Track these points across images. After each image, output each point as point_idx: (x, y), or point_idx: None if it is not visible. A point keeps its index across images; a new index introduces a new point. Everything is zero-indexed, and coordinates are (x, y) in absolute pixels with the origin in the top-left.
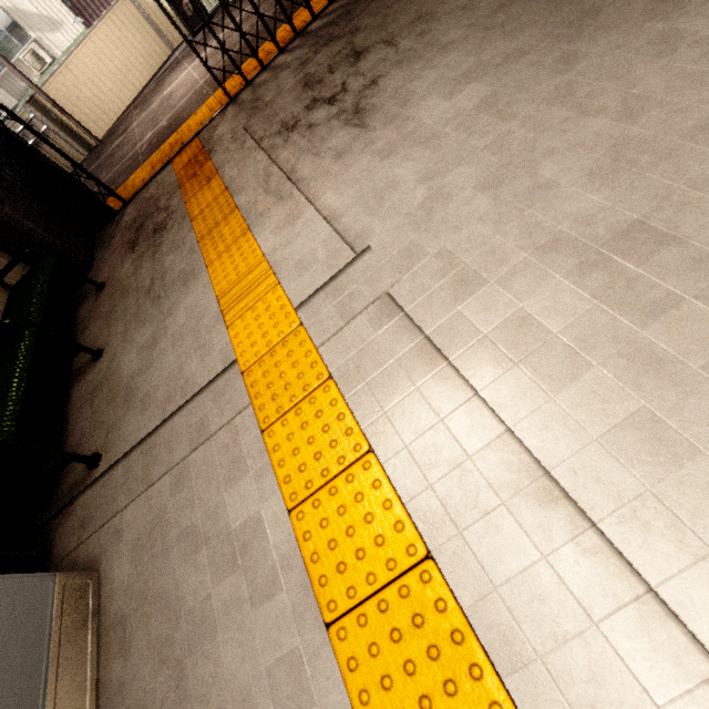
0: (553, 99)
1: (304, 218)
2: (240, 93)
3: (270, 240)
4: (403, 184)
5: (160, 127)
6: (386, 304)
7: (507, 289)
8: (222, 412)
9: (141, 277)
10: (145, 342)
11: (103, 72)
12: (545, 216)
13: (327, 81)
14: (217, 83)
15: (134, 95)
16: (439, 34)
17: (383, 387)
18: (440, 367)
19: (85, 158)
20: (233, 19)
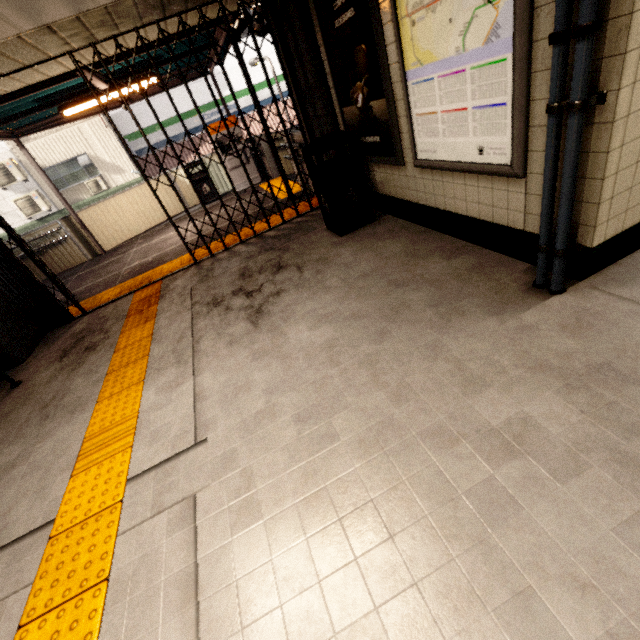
0: (364, 361)
1: (182, 388)
2: (205, 260)
3: (151, 398)
4: (254, 389)
5: (146, 261)
6: (188, 507)
7: (270, 534)
8: (5, 583)
9: (49, 389)
10: (6, 463)
11: (130, 211)
12: (321, 467)
13: (254, 278)
14: (189, 252)
15: (147, 228)
16: (326, 277)
17: (139, 611)
18: (189, 606)
19: (88, 261)
20: (211, 220)
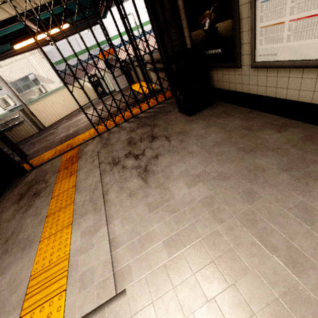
0: (244, 220)
1: (99, 234)
2: (104, 133)
3: (77, 241)
4: (156, 240)
5: (68, 133)
6: None
7: None
8: None
9: (9, 226)
10: None
11: (58, 104)
12: None
13: (138, 145)
14: (94, 128)
15: (68, 113)
16: (188, 145)
17: None
18: None
19: (36, 133)
20: (107, 108)
